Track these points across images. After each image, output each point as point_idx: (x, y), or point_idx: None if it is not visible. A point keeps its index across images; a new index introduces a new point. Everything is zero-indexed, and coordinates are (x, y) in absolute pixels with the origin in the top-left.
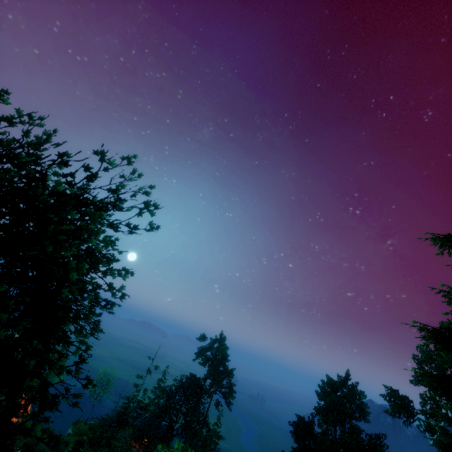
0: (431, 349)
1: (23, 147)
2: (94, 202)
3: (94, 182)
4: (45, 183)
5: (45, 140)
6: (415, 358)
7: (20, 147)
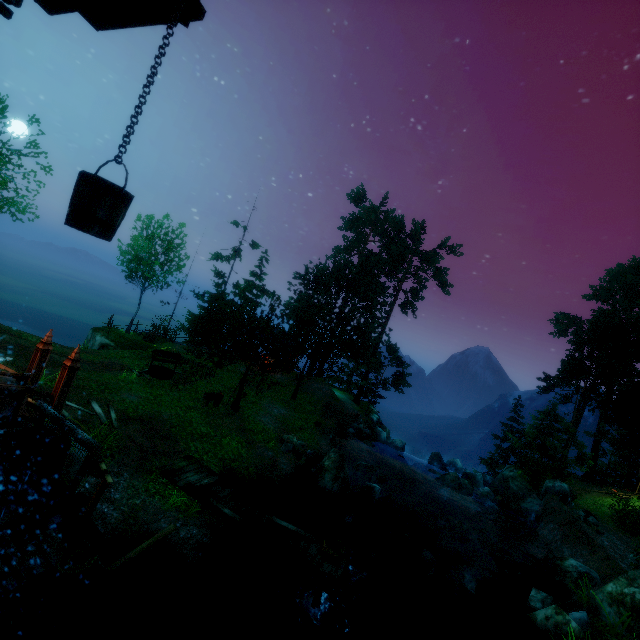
0: None
1: None
2: None
3: None
4: None
5: None
6: None
7: None
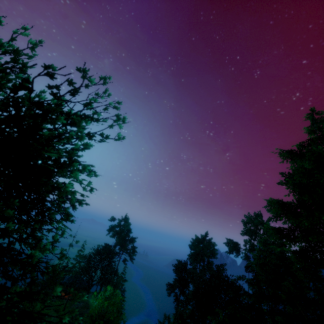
0: (252, 216)
1: (10, 53)
2: (75, 113)
3: (73, 96)
4: (30, 92)
5: (33, 50)
6: (243, 221)
7: (7, 52)
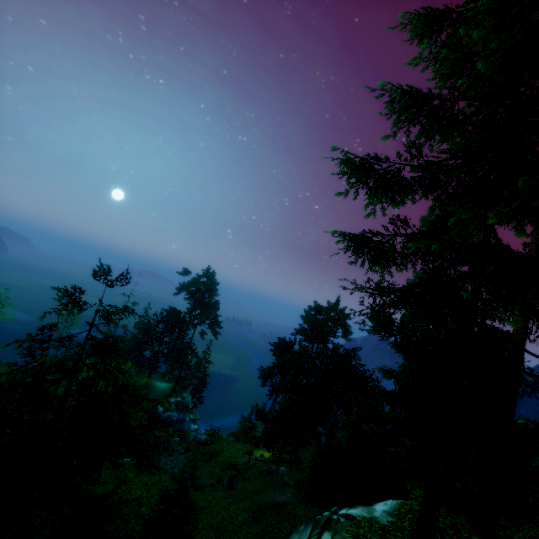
0: None
1: None
2: None
3: None
4: None
5: None
6: (408, 282)
7: None
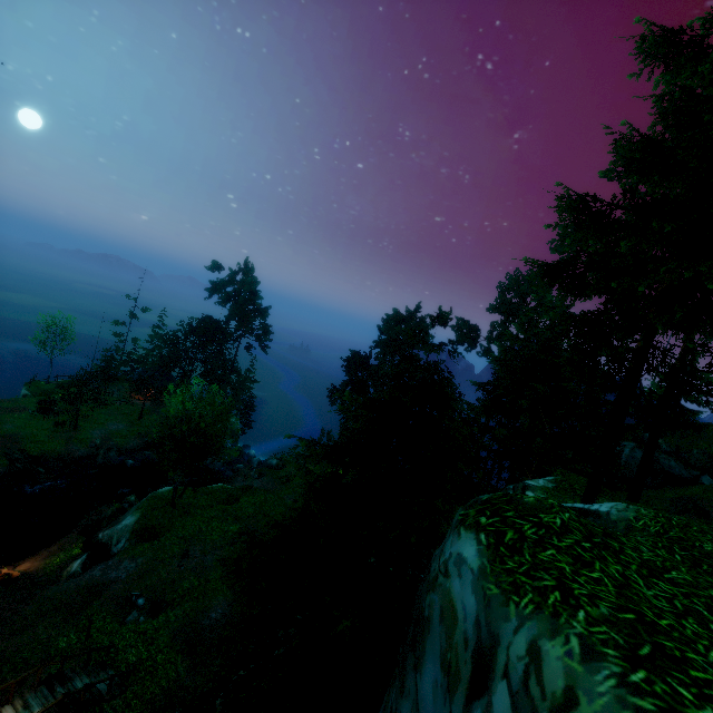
0: (522, 275)
1: None
2: None
3: None
4: None
5: None
6: (500, 286)
7: None
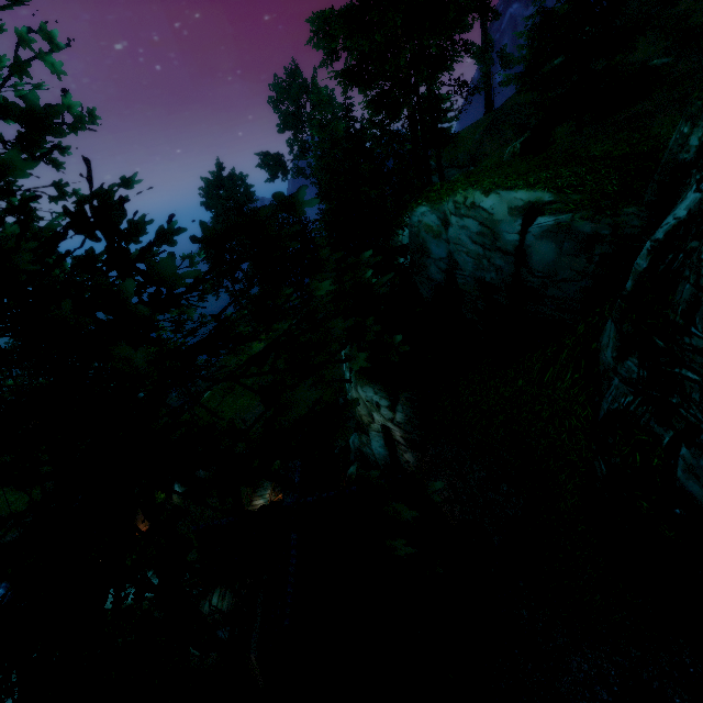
0: (284, 80)
1: None
2: None
3: None
4: None
5: None
6: (272, 102)
7: None
